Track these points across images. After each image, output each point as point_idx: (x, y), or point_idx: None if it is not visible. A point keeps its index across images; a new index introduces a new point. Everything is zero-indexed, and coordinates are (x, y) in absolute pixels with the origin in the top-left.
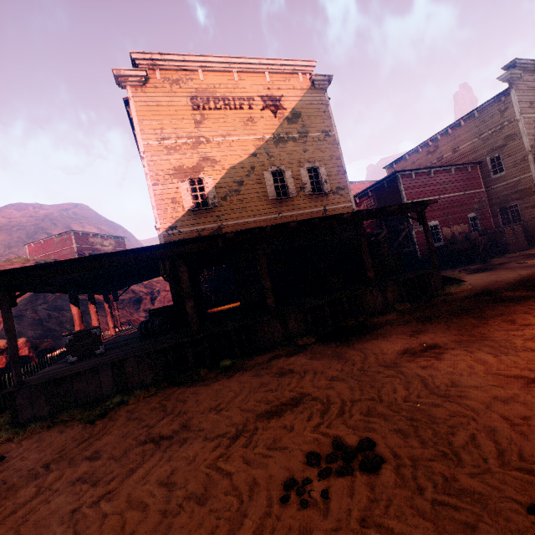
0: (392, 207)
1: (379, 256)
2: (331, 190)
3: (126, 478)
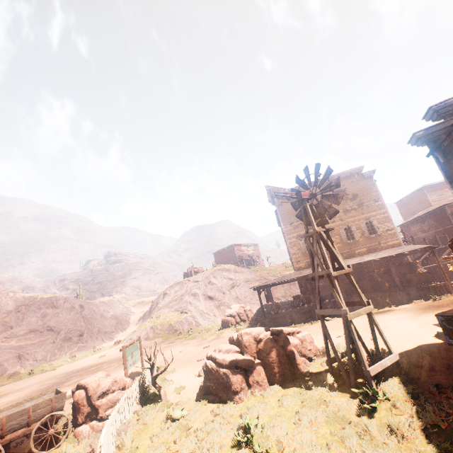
0: (404, 253)
1: (414, 271)
2: (382, 232)
3: None
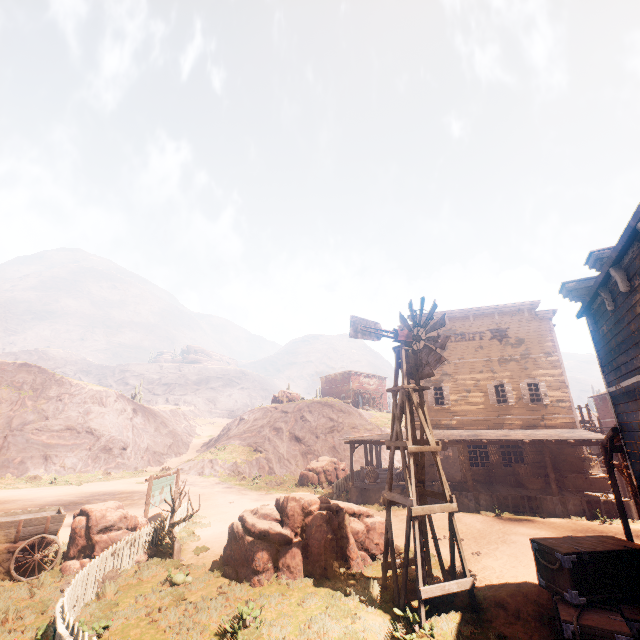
0: (569, 441)
1: (584, 472)
2: (550, 401)
3: (394, 525)
